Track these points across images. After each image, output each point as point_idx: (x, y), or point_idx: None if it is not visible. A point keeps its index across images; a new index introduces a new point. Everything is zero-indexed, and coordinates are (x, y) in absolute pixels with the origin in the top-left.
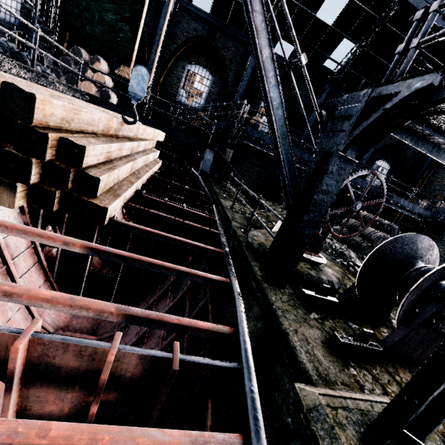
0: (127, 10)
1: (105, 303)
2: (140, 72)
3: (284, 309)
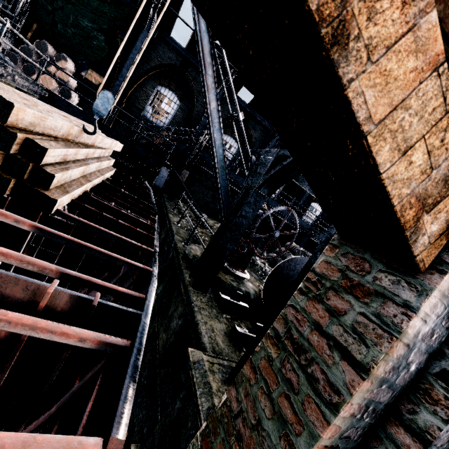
0: (105, 23)
1: (48, 263)
2: (107, 96)
3: (201, 307)
